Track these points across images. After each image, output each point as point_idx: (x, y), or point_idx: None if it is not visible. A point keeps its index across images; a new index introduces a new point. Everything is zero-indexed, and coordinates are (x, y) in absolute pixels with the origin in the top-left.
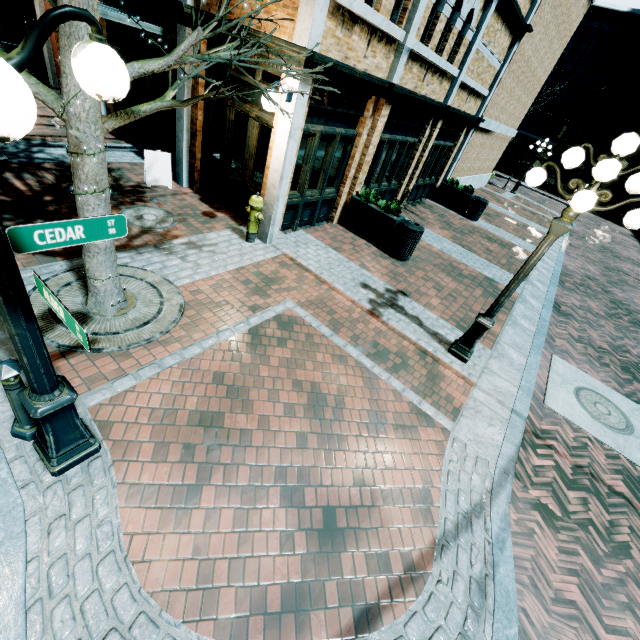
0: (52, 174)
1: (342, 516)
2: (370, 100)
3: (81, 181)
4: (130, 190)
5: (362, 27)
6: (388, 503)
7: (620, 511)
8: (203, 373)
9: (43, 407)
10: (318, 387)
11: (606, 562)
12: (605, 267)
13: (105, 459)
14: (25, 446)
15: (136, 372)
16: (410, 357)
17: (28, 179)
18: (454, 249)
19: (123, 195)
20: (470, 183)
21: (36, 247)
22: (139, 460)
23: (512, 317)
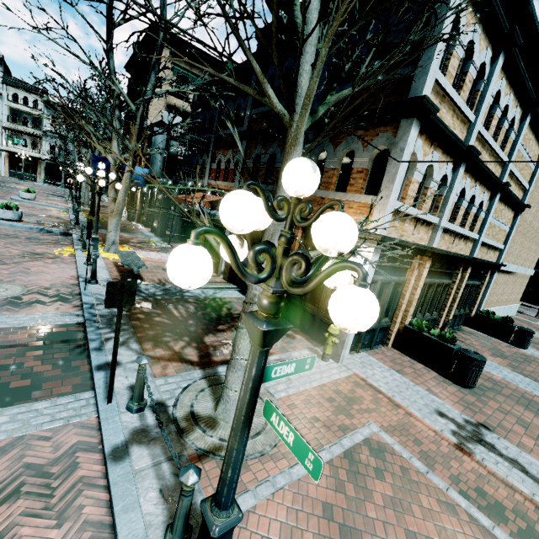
0: (193, 306)
1: None
2: (415, 258)
3: None
4: (237, 316)
5: (410, 219)
6: None
7: None
8: (311, 501)
9: (220, 525)
10: None
11: None
12: None
13: None
14: None
15: (254, 488)
16: (534, 520)
17: (180, 309)
18: (517, 378)
19: (233, 320)
20: (501, 312)
21: (270, 379)
22: None
23: None
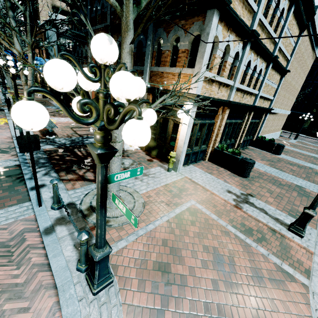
0: None
1: None
2: (220, 108)
3: None
4: None
5: (216, 83)
6: None
7: None
8: (157, 239)
9: (99, 255)
10: (217, 250)
11: None
12: None
13: (115, 287)
14: (81, 276)
15: (126, 237)
16: (265, 233)
17: (82, 151)
18: (272, 170)
19: None
20: (270, 137)
21: (114, 181)
22: (131, 289)
23: None
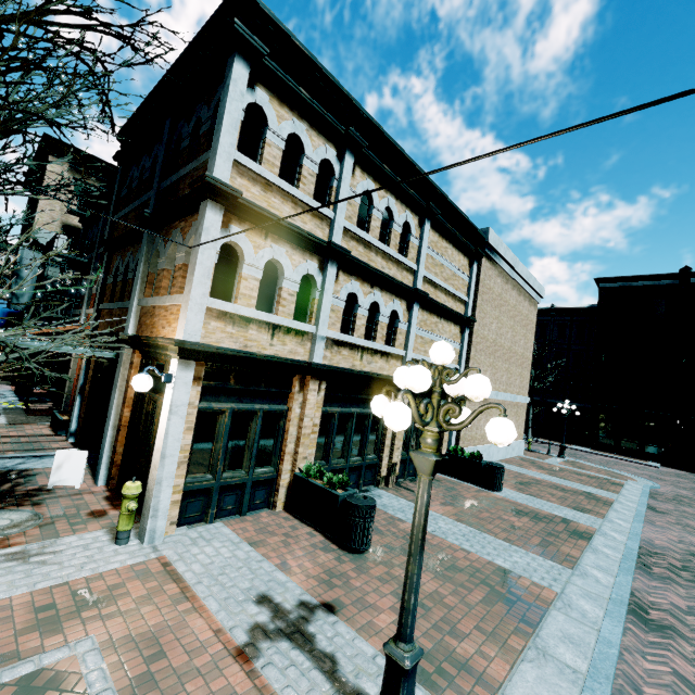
0: None
1: None
2: (295, 378)
3: None
4: (20, 494)
5: (260, 325)
6: None
7: None
8: None
9: None
10: None
11: None
12: None
13: None
14: None
15: None
16: None
17: None
18: (454, 529)
19: (2, 500)
20: (496, 451)
21: None
22: None
23: (538, 640)
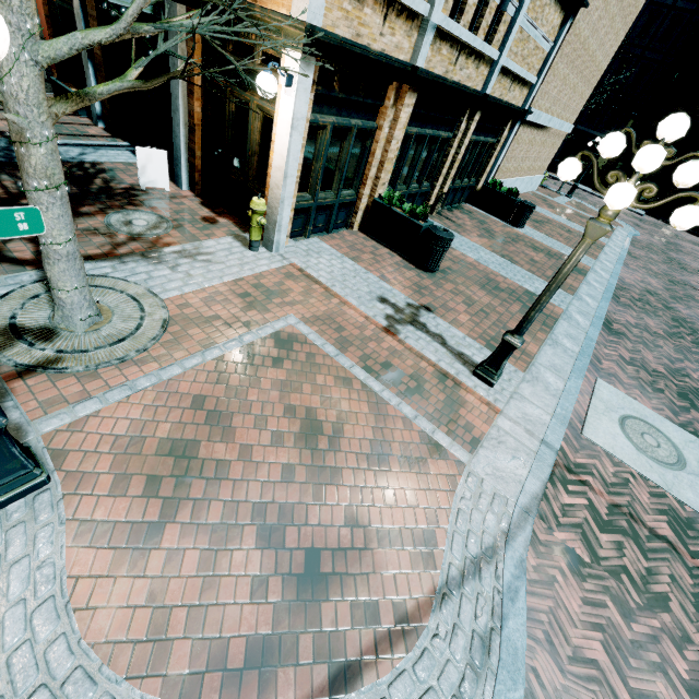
0: None
1: (328, 559)
2: (391, 87)
3: (29, 175)
4: (121, 193)
5: None
6: (384, 545)
7: (661, 557)
8: (181, 396)
9: None
10: (315, 413)
11: (638, 616)
12: (669, 280)
13: (54, 492)
14: None
15: (103, 395)
16: (427, 380)
17: (5, 180)
18: (492, 259)
19: (112, 198)
20: (518, 186)
21: None
22: (95, 494)
23: (553, 336)
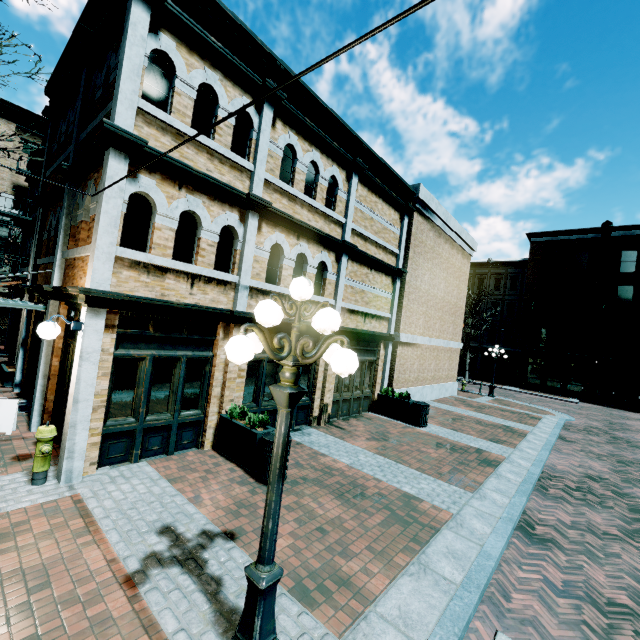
0: None
1: None
2: (219, 326)
3: None
4: None
5: (178, 274)
6: None
7: None
8: None
9: None
10: None
11: None
12: (618, 461)
13: None
14: None
15: None
16: None
17: None
18: (372, 461)
19: None
20: (429, 392)
21: None
22: None
23: (422, 557)
